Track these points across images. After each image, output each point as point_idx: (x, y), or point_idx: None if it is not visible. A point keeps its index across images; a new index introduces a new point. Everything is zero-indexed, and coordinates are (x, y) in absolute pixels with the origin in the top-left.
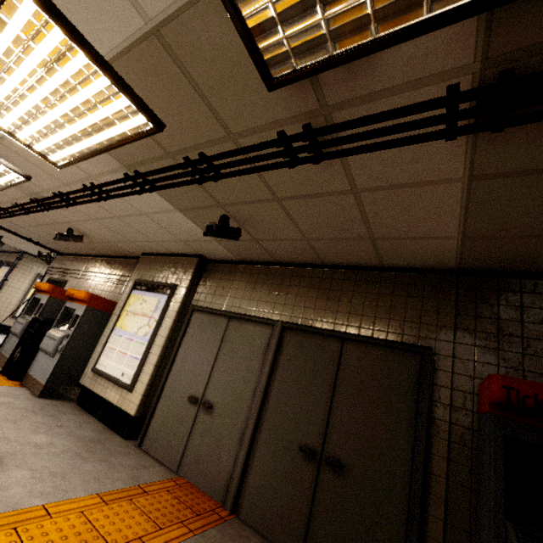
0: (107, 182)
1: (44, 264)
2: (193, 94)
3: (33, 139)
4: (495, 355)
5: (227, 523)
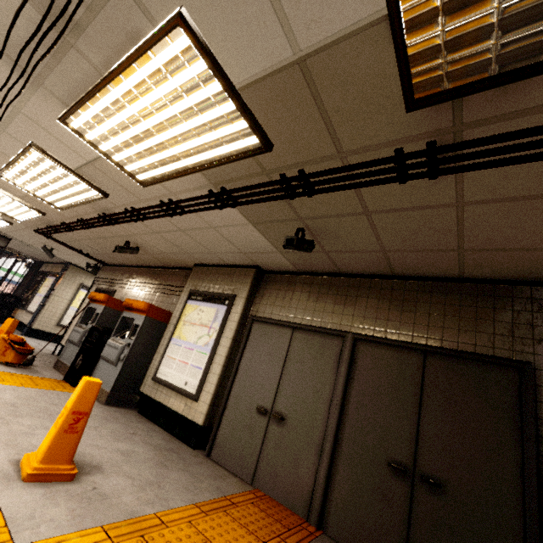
0: (188, 199)
1: (86, 274)
2: (315, 116)
3: (129, 160)
4: None
5: (318, 540)
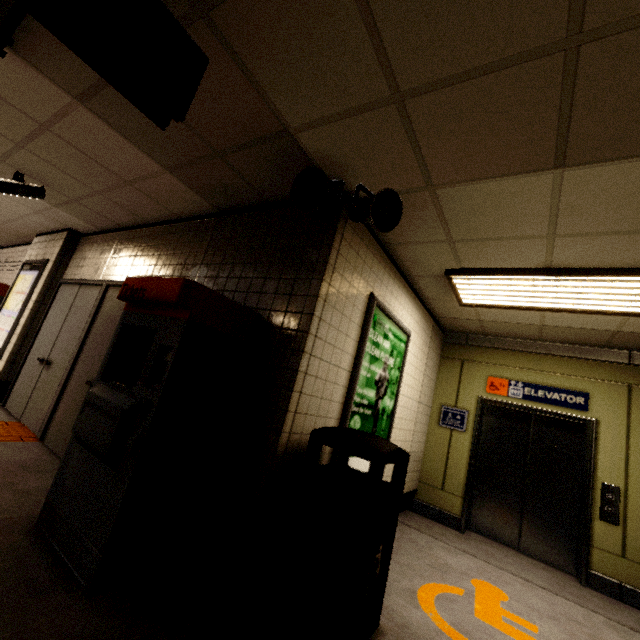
0: None
1: None
2: None
3: None
4: (214, 282)
5: (23, 443)
